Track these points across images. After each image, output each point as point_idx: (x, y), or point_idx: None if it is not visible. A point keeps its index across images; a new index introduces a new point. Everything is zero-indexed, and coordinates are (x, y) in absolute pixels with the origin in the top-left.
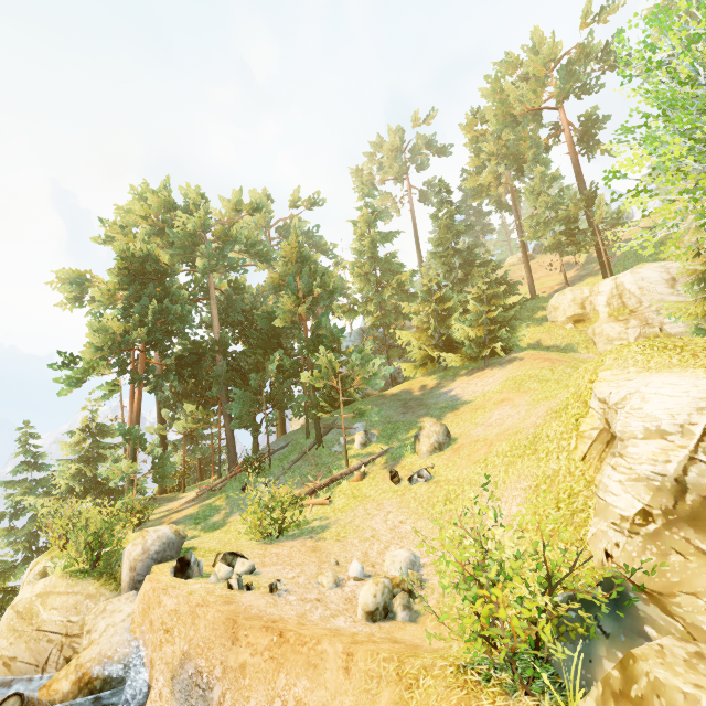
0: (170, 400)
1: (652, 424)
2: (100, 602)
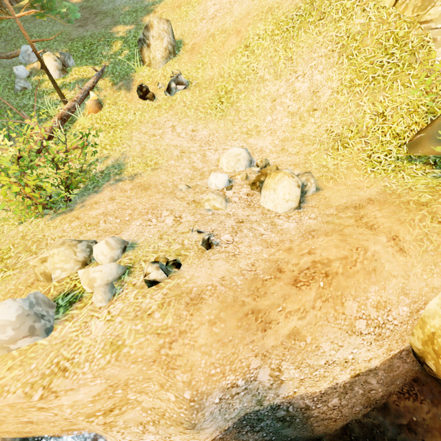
0: None
1: None
2: None
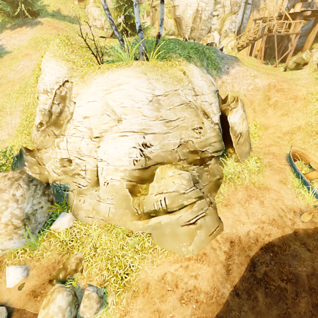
0: None
1: (46, 87)
2: None
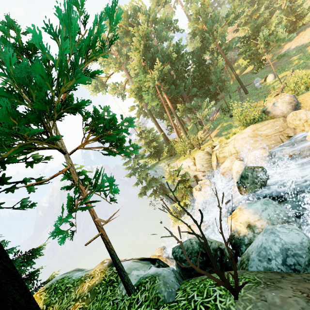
0: (160, 113)
1: None
2: (281, 120)
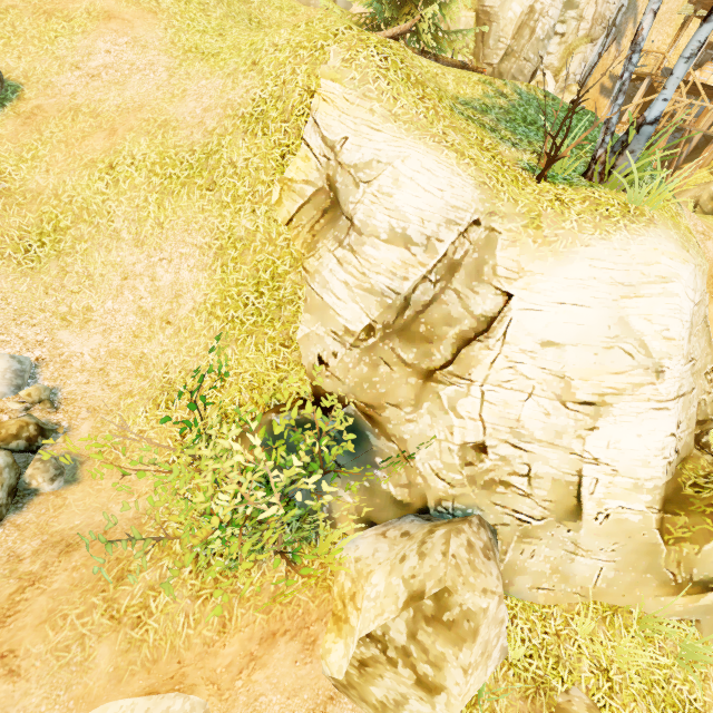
0: None
1: (399, 224)
2: None
